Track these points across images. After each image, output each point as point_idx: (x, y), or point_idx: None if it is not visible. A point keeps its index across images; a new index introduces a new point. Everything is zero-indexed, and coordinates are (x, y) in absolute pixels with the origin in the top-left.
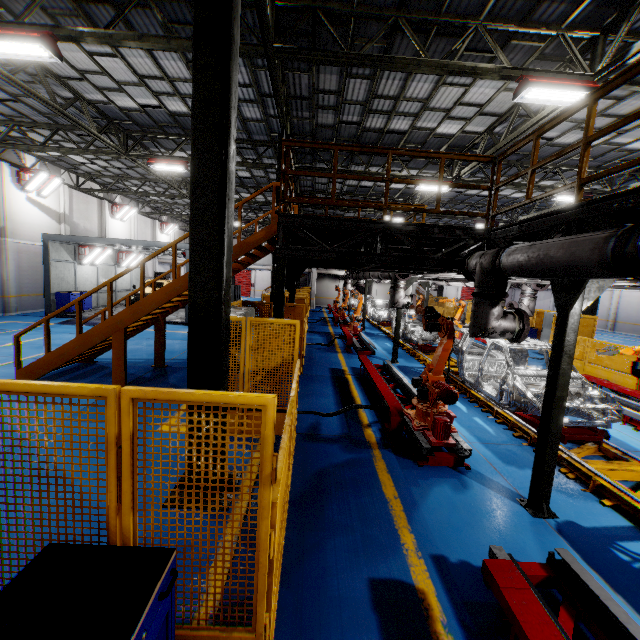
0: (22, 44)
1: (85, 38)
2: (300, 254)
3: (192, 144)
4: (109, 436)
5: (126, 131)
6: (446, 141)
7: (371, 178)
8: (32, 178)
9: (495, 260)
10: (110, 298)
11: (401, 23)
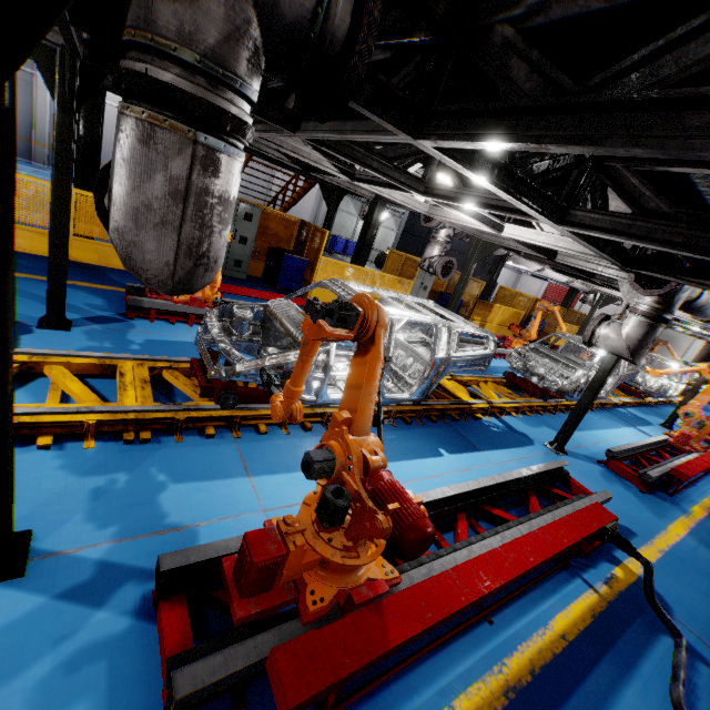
0: None
1: None
2: None
3: None
4: None
5: None
6: None
7: None
8: None
9: None
10: None
11: None
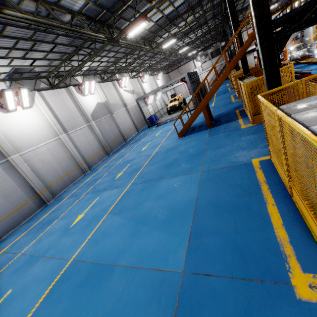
0: (140, 26)
1: (155, 7)
2: (284, 35)
3: (255, 14)
4: (299, 92)
5: (148, 39)
6: None
7: None
8: (122, 82)
9: None
10: (197, 99)
11: None
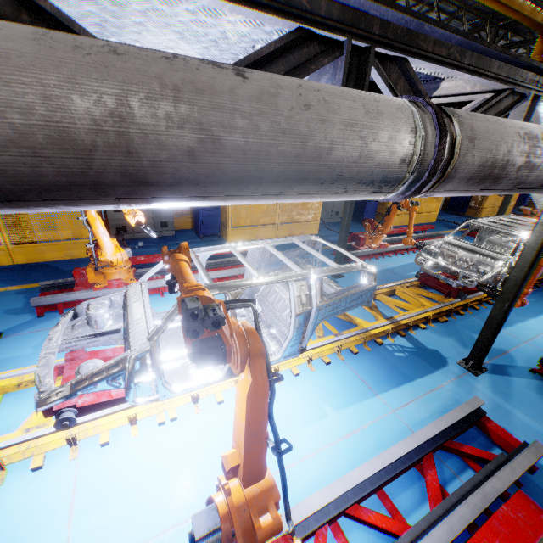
0: None
1: None
2: None
3: None
4: None
5: None
6: None
7: None
8: None
9: None
10: None
11: None
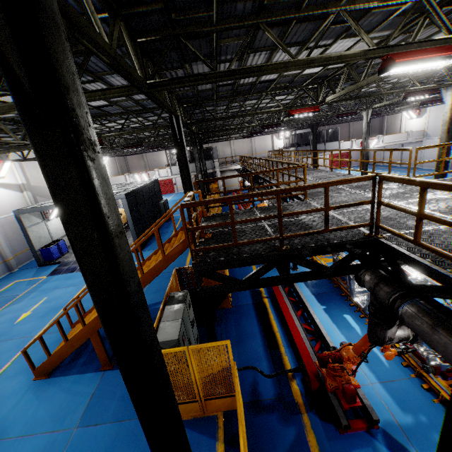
0: None
1: None
2: (218, 290)
3: (106, 336)
4: None
5: None
6: (310, 76)
7: (265, 218)
8: None
9: (392, 308)
10: (79, 315)
11: (262, 27)
